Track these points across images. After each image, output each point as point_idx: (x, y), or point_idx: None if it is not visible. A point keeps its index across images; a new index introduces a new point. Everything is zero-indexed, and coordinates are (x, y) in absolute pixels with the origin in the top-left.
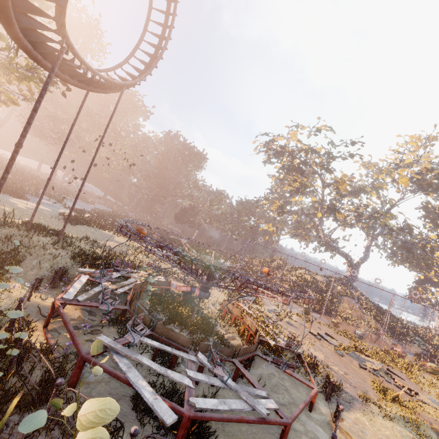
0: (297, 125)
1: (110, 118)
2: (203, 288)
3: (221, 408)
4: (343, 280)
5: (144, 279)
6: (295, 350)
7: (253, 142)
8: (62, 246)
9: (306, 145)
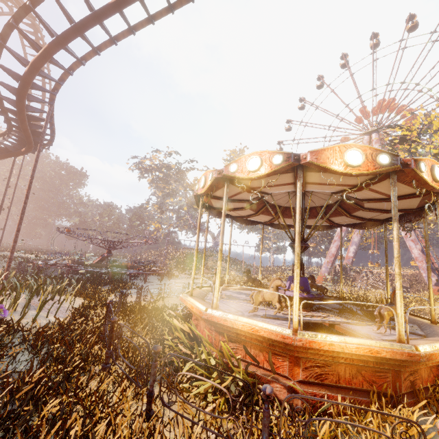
0: (156, 150)
1: (20, 171)
2: (108, 252)
3: (122, 271)
4: (211, 248)
5: (74, 257)
6: (160, 269)
7: (127, 163)
8: (2, 257)
9: (165, 164)
